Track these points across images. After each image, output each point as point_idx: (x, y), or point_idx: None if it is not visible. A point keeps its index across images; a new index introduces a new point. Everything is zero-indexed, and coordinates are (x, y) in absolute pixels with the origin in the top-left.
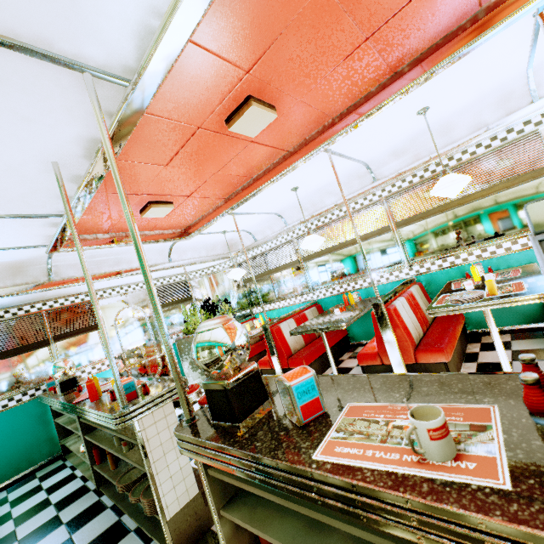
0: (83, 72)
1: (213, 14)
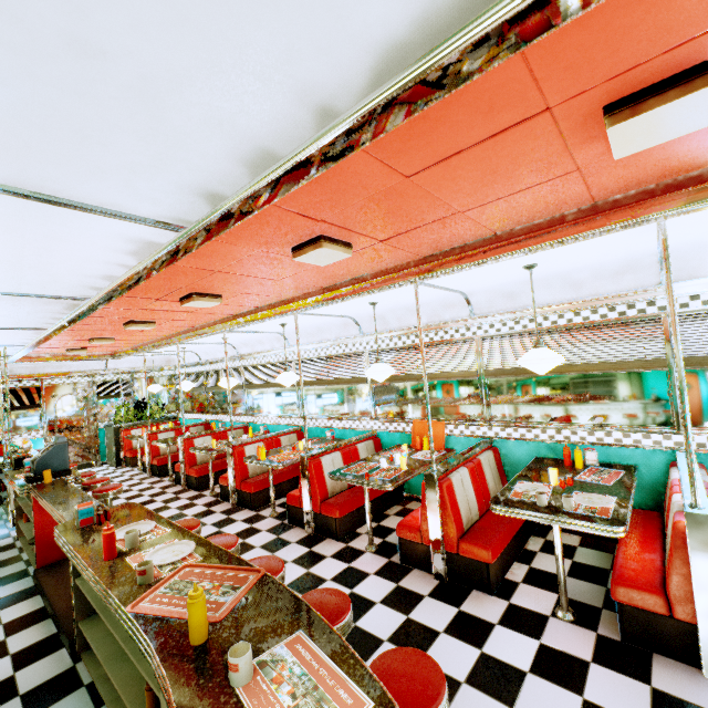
0: (4, 347)
1: None
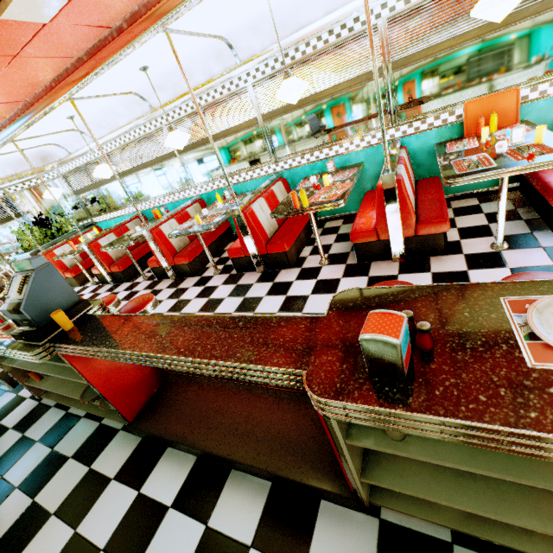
0: None
1: None
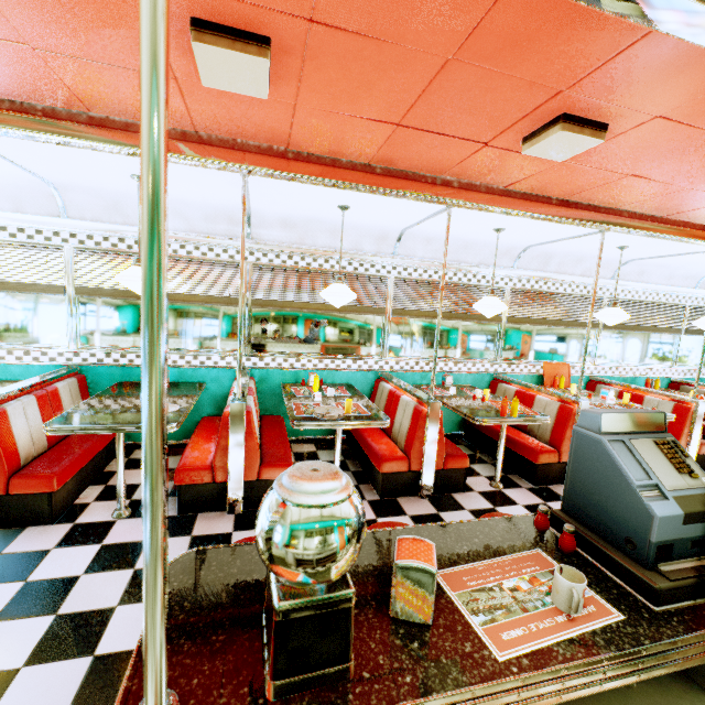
0: None
1: None
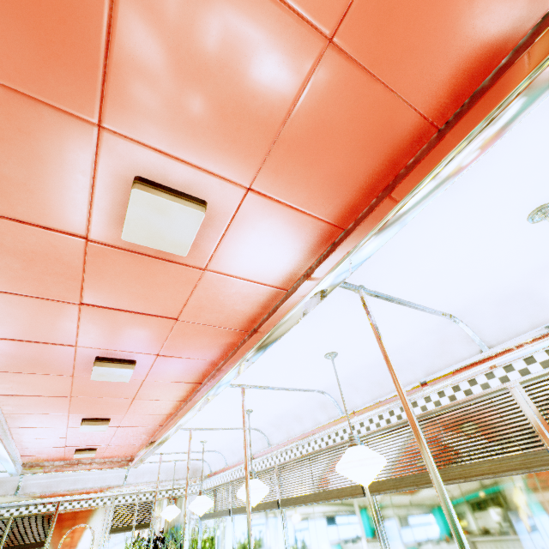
0: None
1: (24, 408)
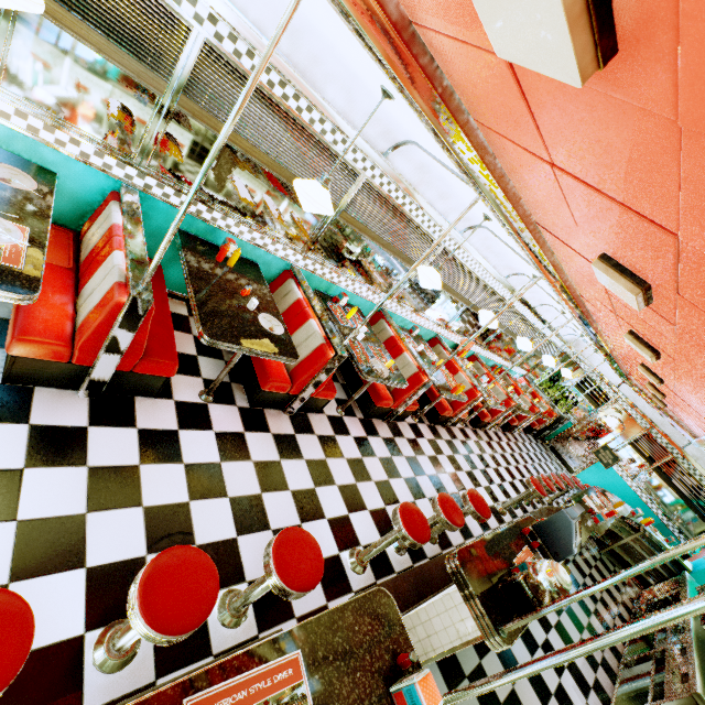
0: None
1: None
